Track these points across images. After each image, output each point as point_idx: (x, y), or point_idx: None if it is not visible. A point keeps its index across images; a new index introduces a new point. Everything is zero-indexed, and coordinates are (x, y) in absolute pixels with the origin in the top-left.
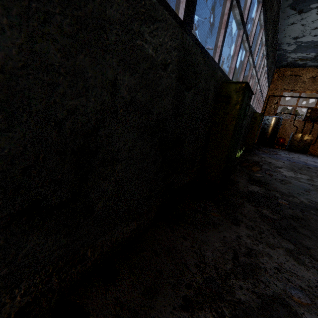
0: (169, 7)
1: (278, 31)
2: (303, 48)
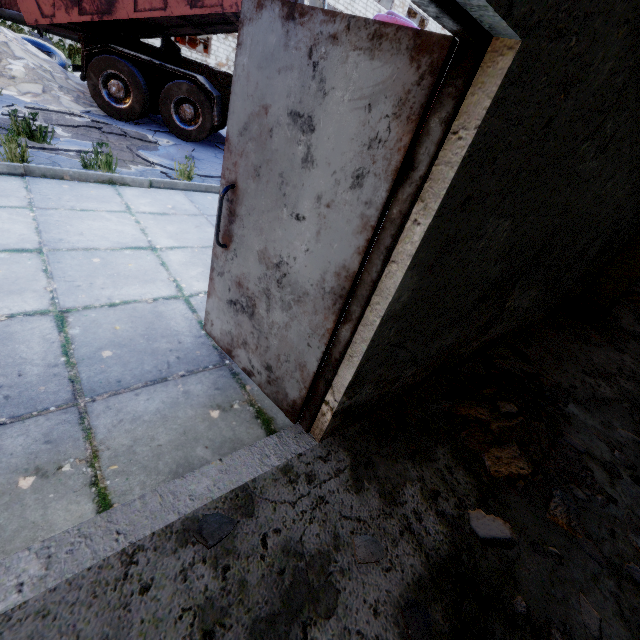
0: None
1: None
2: None
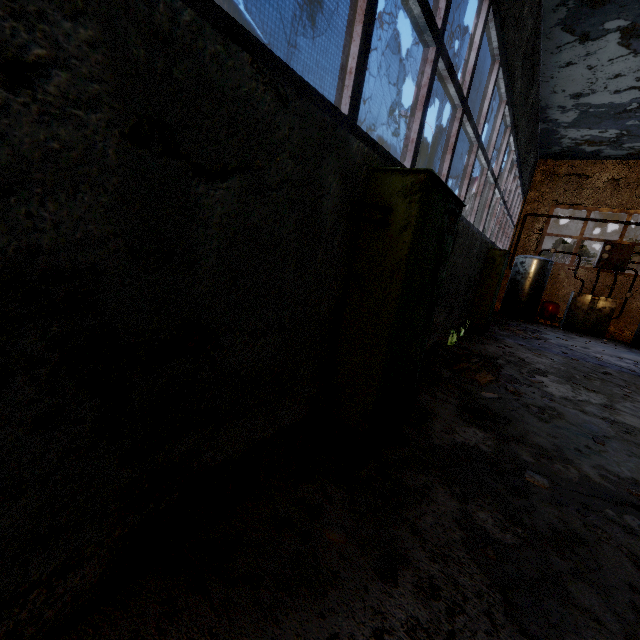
0: None
1: (541, 80)
2: (593, 118)
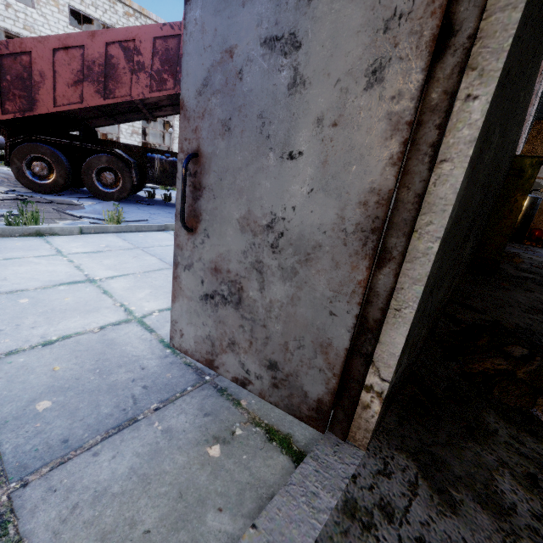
0: None
1: None
2: None
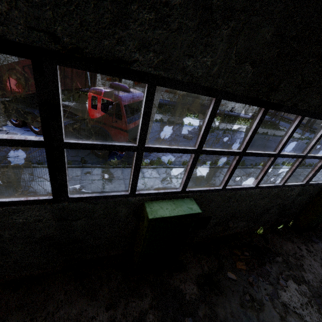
0: (34, 200)
1: None
2: None
